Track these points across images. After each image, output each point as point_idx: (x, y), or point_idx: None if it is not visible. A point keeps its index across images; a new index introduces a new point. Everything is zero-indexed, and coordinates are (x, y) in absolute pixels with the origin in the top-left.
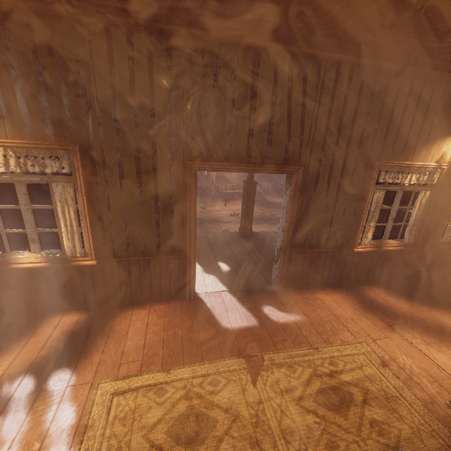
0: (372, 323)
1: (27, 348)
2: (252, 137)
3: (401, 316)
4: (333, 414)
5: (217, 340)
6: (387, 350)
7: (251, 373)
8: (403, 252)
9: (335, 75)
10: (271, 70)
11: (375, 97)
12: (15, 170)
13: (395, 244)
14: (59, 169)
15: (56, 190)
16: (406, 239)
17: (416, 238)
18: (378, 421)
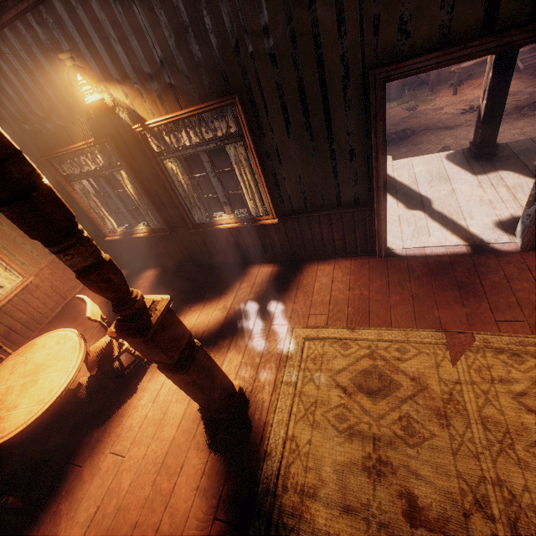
0: None
1: (240, 291)
2: None
3: None
4: None
5: (411, 307)
6: None
7: (451, 351)
8: None
9: None
10: None
11: None
12: (196, 140)
13: None
14: (227, 130)
15: (230, 153)
16: None
17: None
18: None
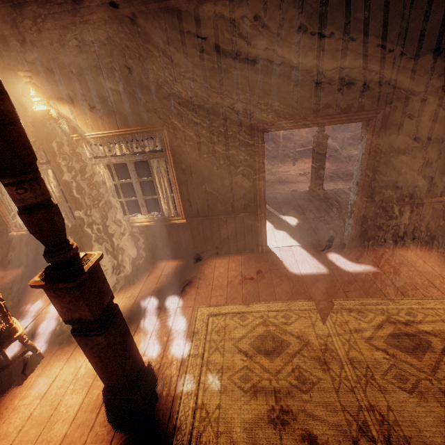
0: None
1: (148, 281)
2: (320, 88)
3: None
4: (405, 354)
5: (288, 285)
6: None
7: (320, 314)
8: None
9: None
10: (342, 4)
11: None
12: (126, 152)
13: None
14: (154, 147)
15: (153, 165)
16: None
17: None
18: None
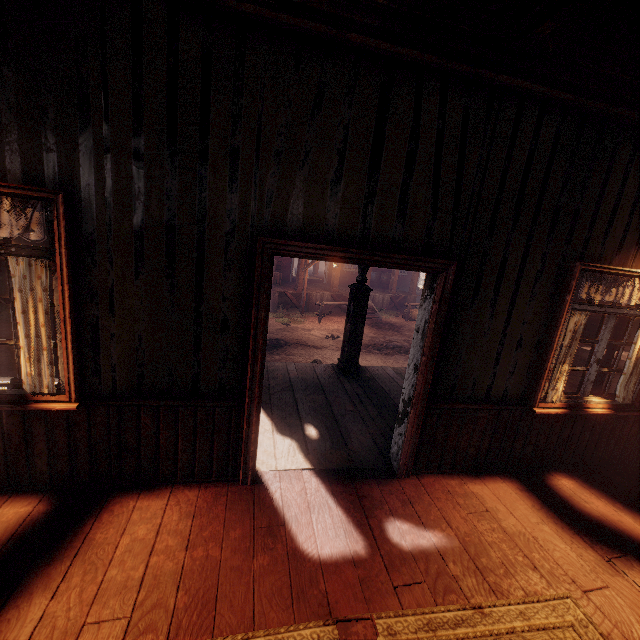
0: (575, 553)
1: None
2: (373, 206)
3: (624, 539)
4: None
5: (286, 575)
6: (615, 619)
7: None
8: (613, 419)
9: (516, 116)
10: (411, 98)
11: (578, 158)
12: None
13: (602, 403)
14: (24, 233)
15: (15, 270)
16: (619, 397)
17: (636, 396)
18: None
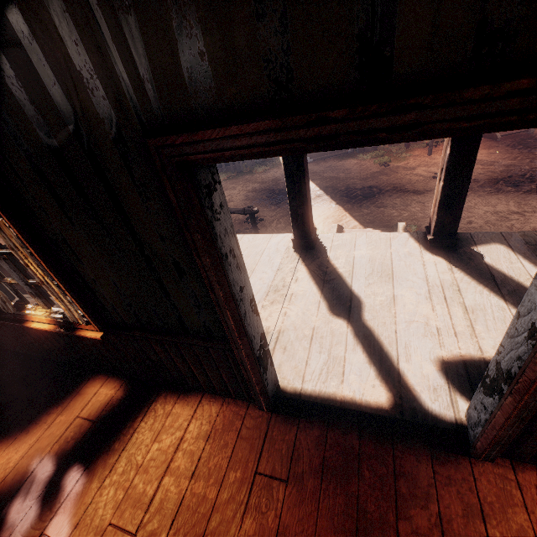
0: None
1: (48, 431)
2: None
3: None
4: None
5: None
6: None
7: None
8: None
9: None
10: None
11: None
12: None
13: None
14: None
15: None
16: None
17: None
18: None
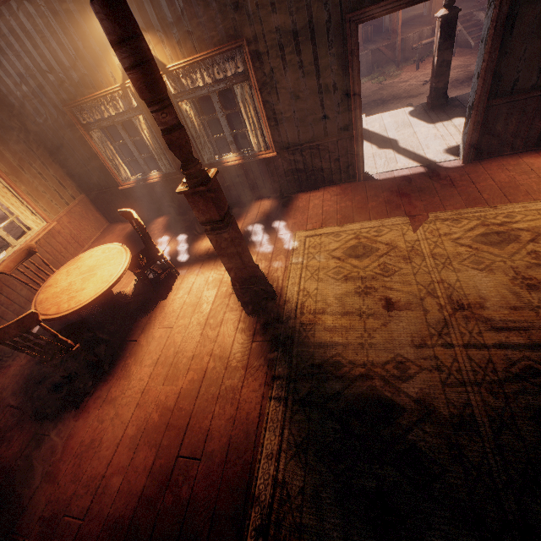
0: None
1: (247, 219)
2: None
3: None
4: (488, 247)
5: (384, 207)
6: None
7: (412, 226)
8: None
9: None
10: None
11: None
12: (208, 81)
13: None
14: (236, 70)
15: (237, 92)
16: None
17: None
18: (538, 252)
